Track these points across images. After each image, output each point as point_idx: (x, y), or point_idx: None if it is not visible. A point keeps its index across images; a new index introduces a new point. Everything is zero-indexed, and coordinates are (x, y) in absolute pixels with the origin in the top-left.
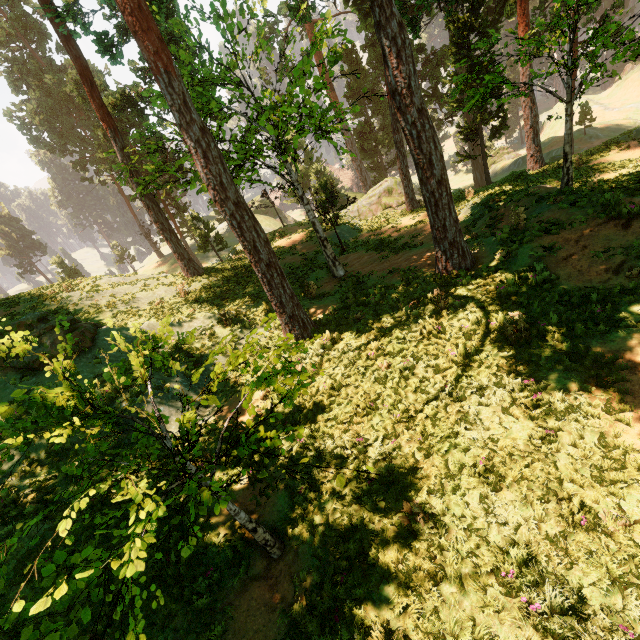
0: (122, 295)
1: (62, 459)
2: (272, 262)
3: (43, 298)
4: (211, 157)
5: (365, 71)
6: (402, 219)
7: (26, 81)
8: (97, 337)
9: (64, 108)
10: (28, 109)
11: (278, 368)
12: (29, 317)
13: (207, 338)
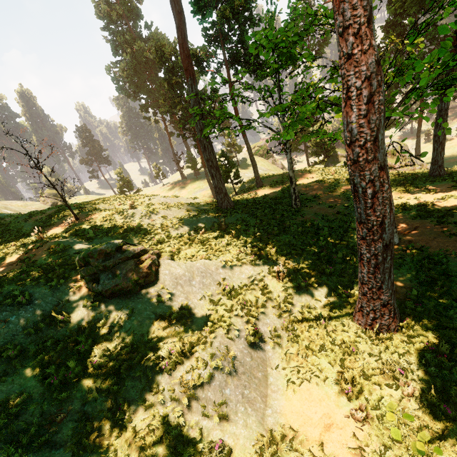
0: (171, 217)
1: (120, 435)
2: (391, 243)
3: (114, 210)
4: (377, 103)
5: (378, 48)
6: (433, 185)
7: (122, 47)
8: (160, 270)
9: (142, 67)
10: (120, 66)
11: (363, 368)
12: (109, 246)
13: (259, 290)
